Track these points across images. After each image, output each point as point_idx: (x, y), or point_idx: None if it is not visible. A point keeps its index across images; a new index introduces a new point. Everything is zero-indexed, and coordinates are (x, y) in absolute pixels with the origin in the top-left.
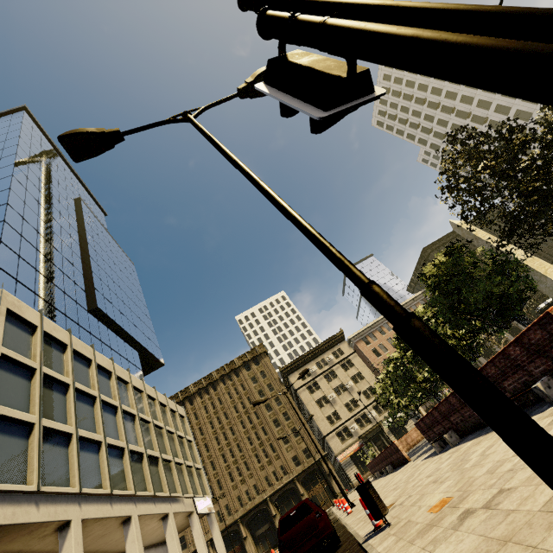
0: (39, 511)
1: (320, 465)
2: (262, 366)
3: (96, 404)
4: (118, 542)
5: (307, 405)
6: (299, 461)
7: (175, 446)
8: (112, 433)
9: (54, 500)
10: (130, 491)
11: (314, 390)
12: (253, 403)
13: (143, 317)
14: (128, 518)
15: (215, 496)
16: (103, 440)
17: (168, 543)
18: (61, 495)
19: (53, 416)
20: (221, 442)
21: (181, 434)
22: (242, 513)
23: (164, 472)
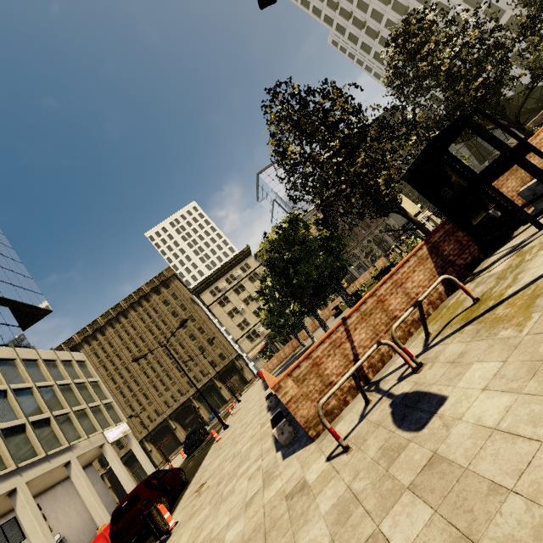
0: None
1: (234, 363)
2: (172, 289)
3: None
4: None
5: (219, 318)
6: (216, 364)
7: (75, 394)
8: None
9: None
10: (9, 468)
11: (225, 304)
12: (132, 360)
13: (6, 263)
14: (13, 490)
15: (143, 406)
16: None
17: (74, 482)
18: None
19: None
20: (141, 363)
21: (81, 380)
22: (170, 413)
23: (59, 428)
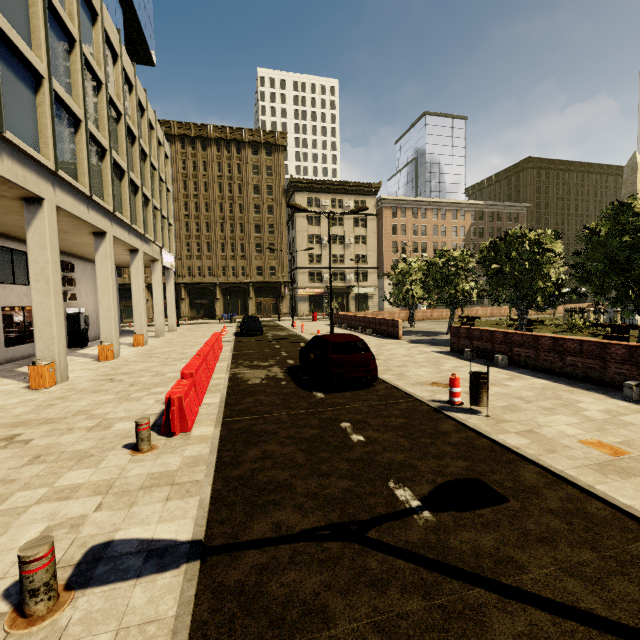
0: (2, 162)
1: (280, 287)
2: (272, 161)
3: (74, 54)
4: (75, 245)
5: (297, 232)
6: (262, 273)
7: (154, 186)
8: (92, 118)
9: (21, 160)
10: (109, 206)
11: (313, 224)
12: (290, 203)
13: None
14: (101, 233)
15: None
16: (83, 119)
17: (132, 274)
18: (30, 160)
19: (8, 19)
20: (190, 211)
21: (162, 176)
22: (188, 281)
23: (142, 207)
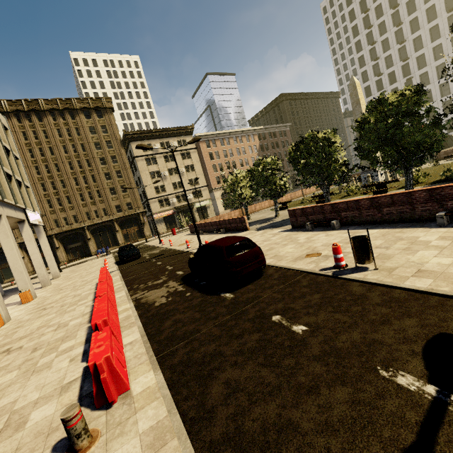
0: None
1: (138, 216)
2: (105, 121)
3: None
4: None
5: (141, 172)
6: (121, 210)
7: (0, 155)
8: None
9: None
10: None
11: (152, 164)
12: (138, 145)
13: None
14: None
15: None
16: None
17: (0, 239)
18: None
19: None
20: (42, 173)
21: (6, 145)
22: (58, 232)
23: None
